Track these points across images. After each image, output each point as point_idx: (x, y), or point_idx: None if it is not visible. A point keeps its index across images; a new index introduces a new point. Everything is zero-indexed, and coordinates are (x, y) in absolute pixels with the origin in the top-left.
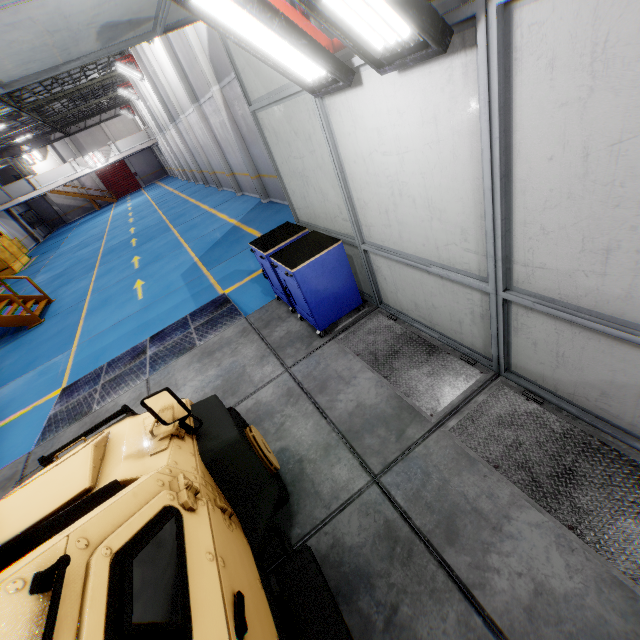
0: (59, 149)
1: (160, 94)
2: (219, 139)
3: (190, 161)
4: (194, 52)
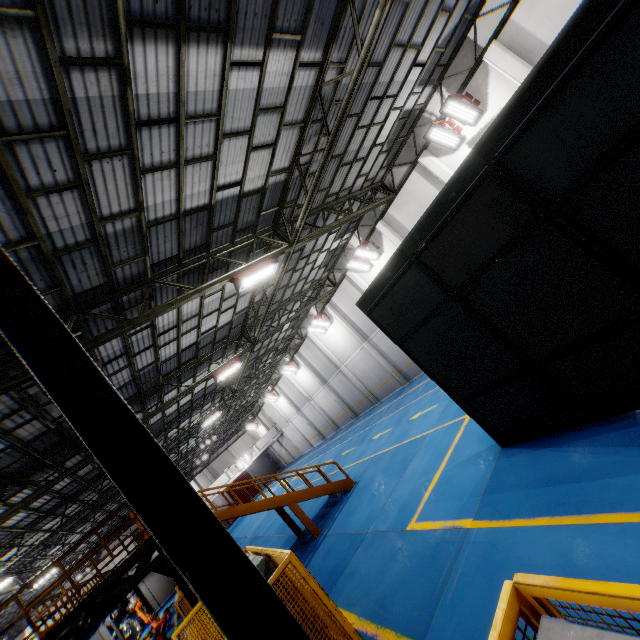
0: (199, 480)
1: (314, 371)
2: (386, 352)
3: (334, 411)
4: None
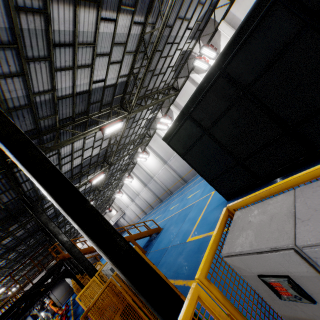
0: (81, 240)
1: (140, 180)
2: (175, 169)
3: (150, 200)
4: None
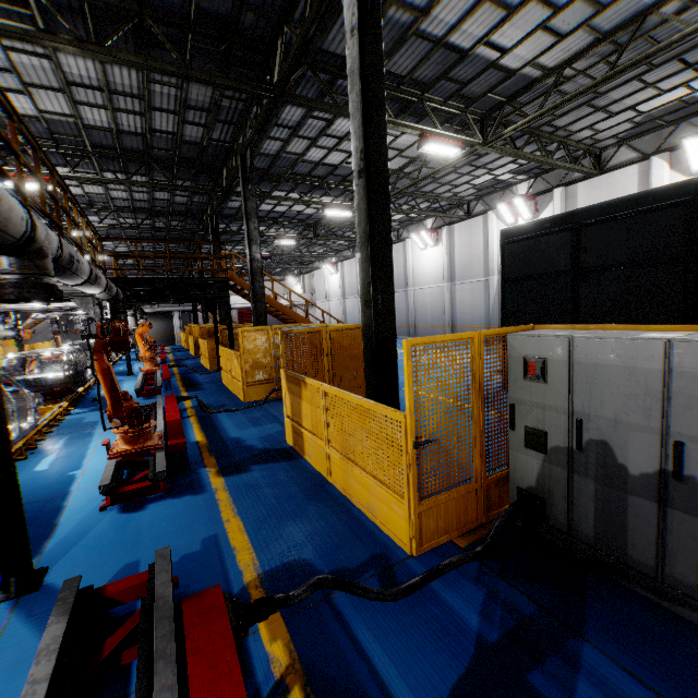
0: None
1: None
2: (457, 304)
3: None
4: (491, 259)
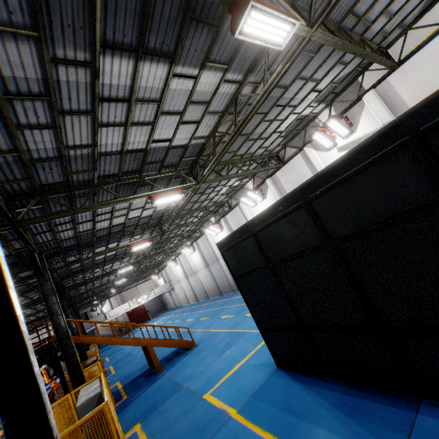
0: (112, 301)
1: (203, 256)
2: None
3: (208, 286)
4: None
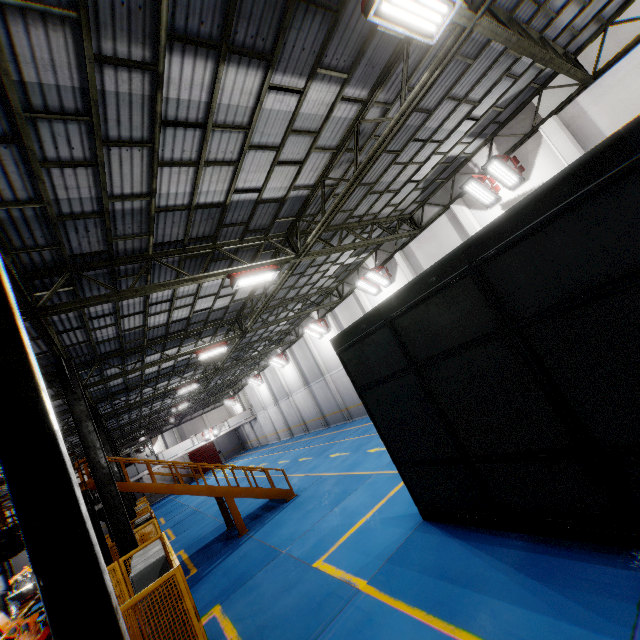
0: (166, 437)
1: (301, 370)
2: None
3: (308, 414)
4: None
